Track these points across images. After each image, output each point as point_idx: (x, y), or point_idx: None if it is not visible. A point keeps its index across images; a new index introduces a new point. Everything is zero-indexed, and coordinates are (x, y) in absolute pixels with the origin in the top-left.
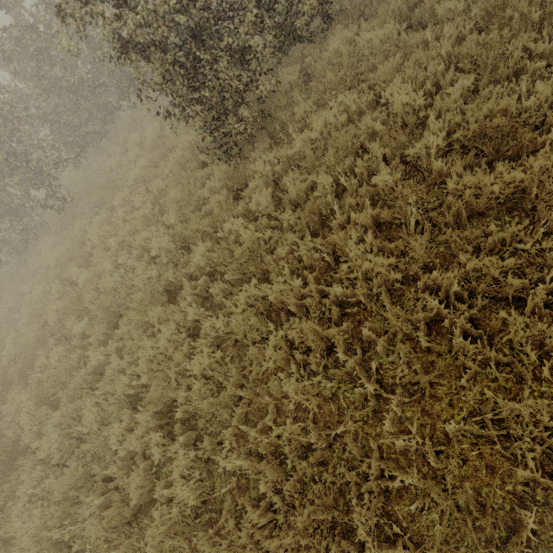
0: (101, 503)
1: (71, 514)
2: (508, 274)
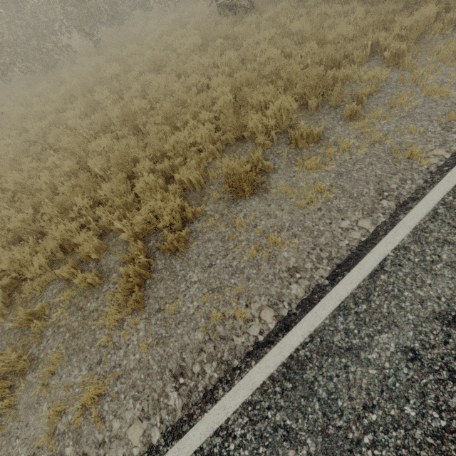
0: (171, 102)
1: (153, 106)
2: (341, 21)
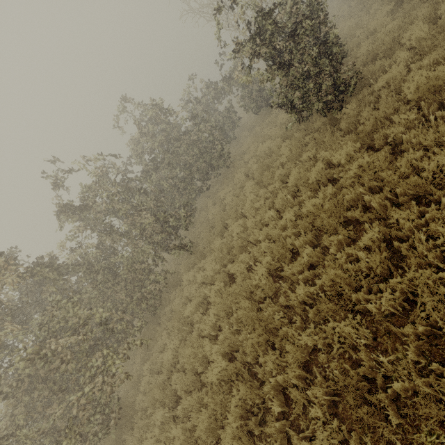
0: None
1: None
2: None
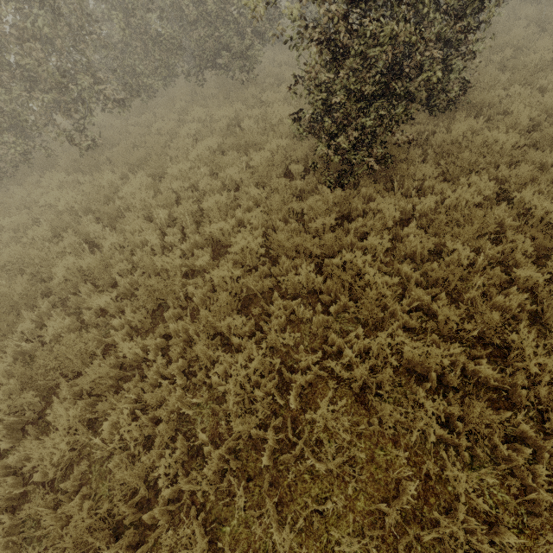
0: None
1: None
2: None
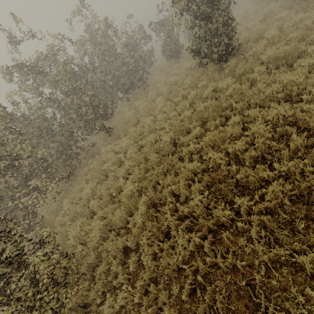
0: None
1: None
2: None
